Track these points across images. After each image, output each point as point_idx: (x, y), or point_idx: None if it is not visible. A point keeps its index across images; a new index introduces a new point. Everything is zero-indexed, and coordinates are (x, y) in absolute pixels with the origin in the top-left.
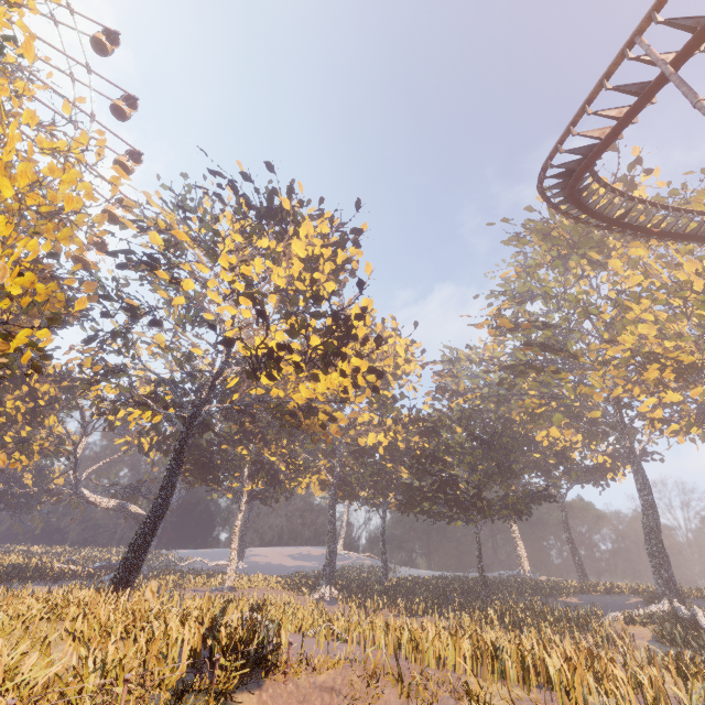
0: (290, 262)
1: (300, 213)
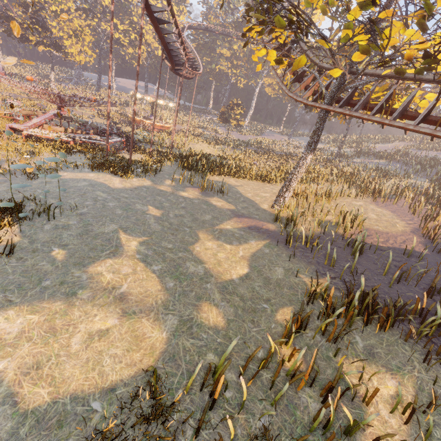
0: None
1: None
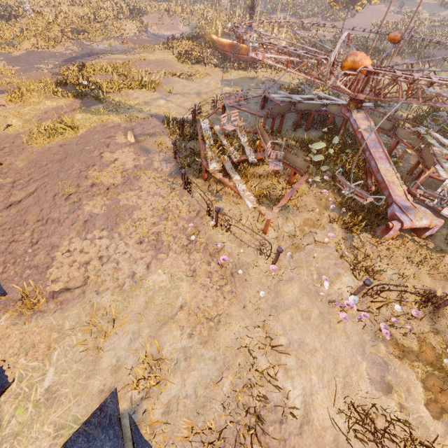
0: None
1: None
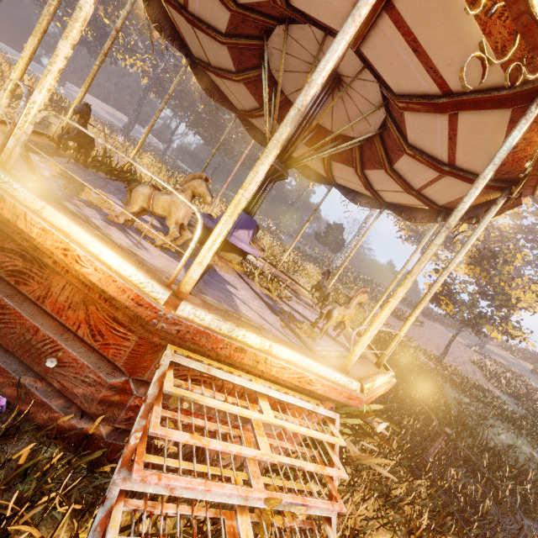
0: None
1: None
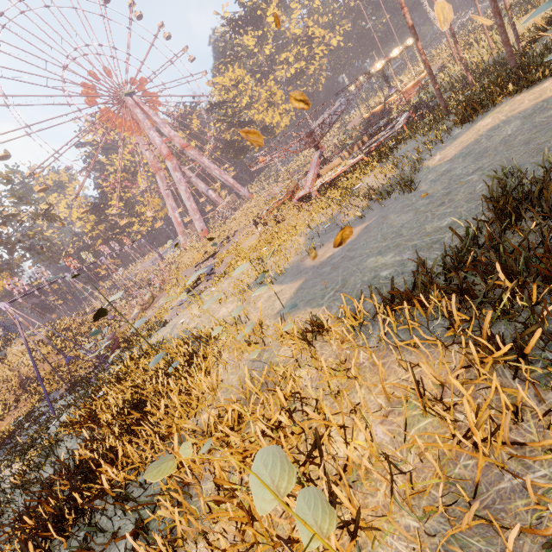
0: (267, 24)
1: (259, 4)
